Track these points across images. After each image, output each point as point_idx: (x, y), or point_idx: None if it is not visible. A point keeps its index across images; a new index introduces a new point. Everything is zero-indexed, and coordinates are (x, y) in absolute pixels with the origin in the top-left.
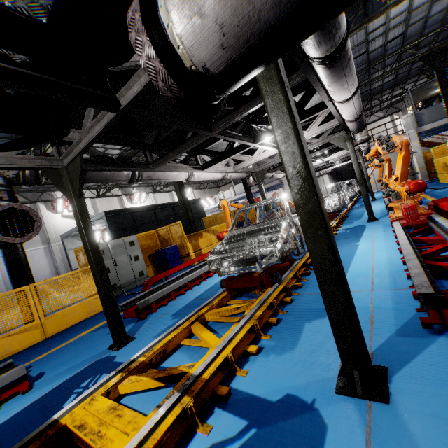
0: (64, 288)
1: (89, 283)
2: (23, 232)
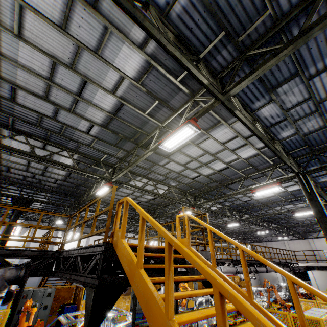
0: (116, 303)
1: (123, 304)
2: (125, 290)
